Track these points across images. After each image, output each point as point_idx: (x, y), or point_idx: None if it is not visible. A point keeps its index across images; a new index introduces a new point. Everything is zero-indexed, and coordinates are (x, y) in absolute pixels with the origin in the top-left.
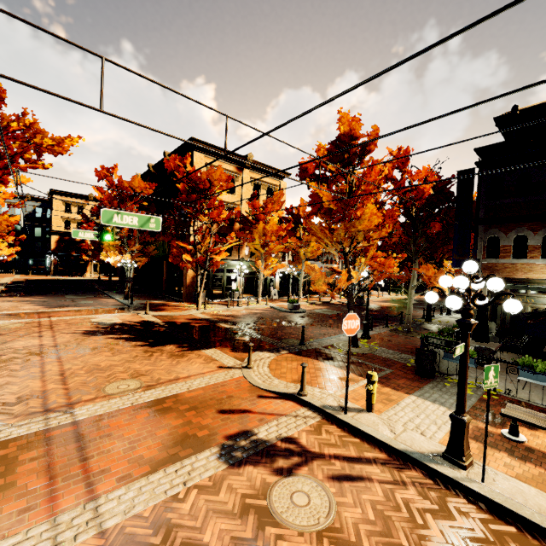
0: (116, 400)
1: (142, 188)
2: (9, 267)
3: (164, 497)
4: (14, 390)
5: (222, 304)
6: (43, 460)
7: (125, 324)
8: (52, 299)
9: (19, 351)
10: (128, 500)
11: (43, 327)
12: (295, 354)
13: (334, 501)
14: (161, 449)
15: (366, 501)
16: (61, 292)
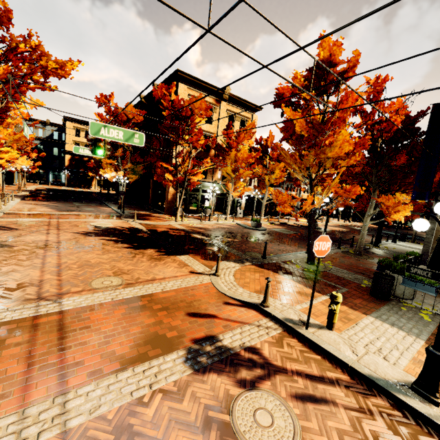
0: (99, 294)
1: (133, 114)
2: (35, 178)
3: (129, 399)
4: (16, 277)
5: (196, 219)
6: (26, 346)
7: (116, 229)
8: (63, 204)
9: (28, 244)
10: (95, 398)
11: (51, 226)
12: (257, 266)
13: (299, 425)
14: (132, 346)
15: (332, 429)
16: (71, 199)
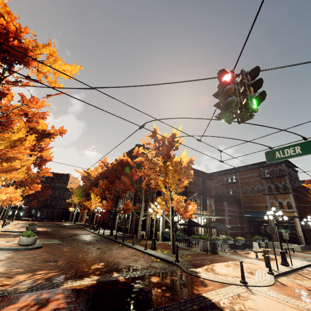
0: None
1: None
2: None
3: None
4: None
5: None
6: None
7: None
8: None
9: None
10: None
11: None
12: (198, 267)
13: None
14: None
15: None
16: None
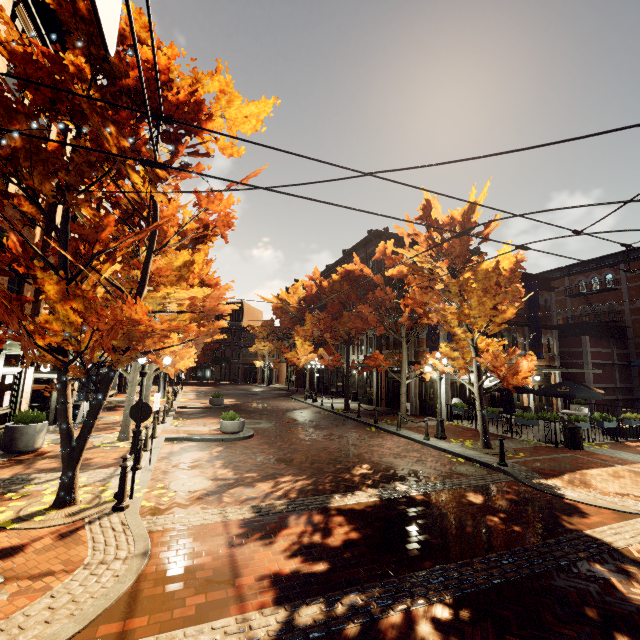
0: None
1: None
2: None
3: None
4: None
5: None
6: None
7: None
8: None
9: None
10: None
11: None
12: (551, 477)
13: None
14: None
15: None
16: None
